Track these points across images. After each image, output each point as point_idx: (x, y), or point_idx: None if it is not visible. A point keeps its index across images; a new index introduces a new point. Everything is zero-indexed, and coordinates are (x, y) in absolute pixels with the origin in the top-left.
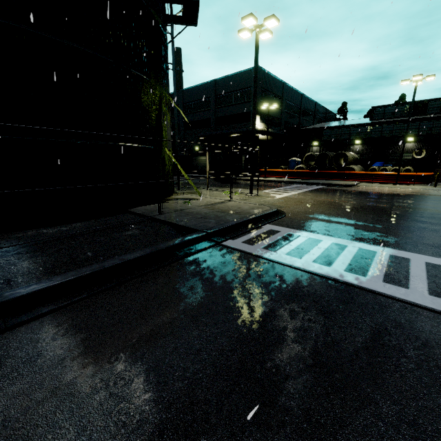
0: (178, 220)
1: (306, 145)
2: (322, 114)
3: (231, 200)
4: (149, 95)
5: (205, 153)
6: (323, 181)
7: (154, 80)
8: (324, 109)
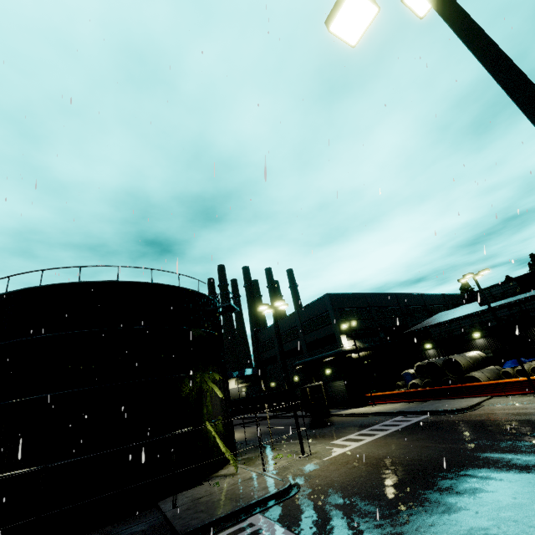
0: (177, 517)
1: (418, 350)
2: (439, 301)
3: (264, 472)
4: (188, 386)
5: (305, 382)
6: (436, 404)
7: (193, 373)
8: (439, 295)
